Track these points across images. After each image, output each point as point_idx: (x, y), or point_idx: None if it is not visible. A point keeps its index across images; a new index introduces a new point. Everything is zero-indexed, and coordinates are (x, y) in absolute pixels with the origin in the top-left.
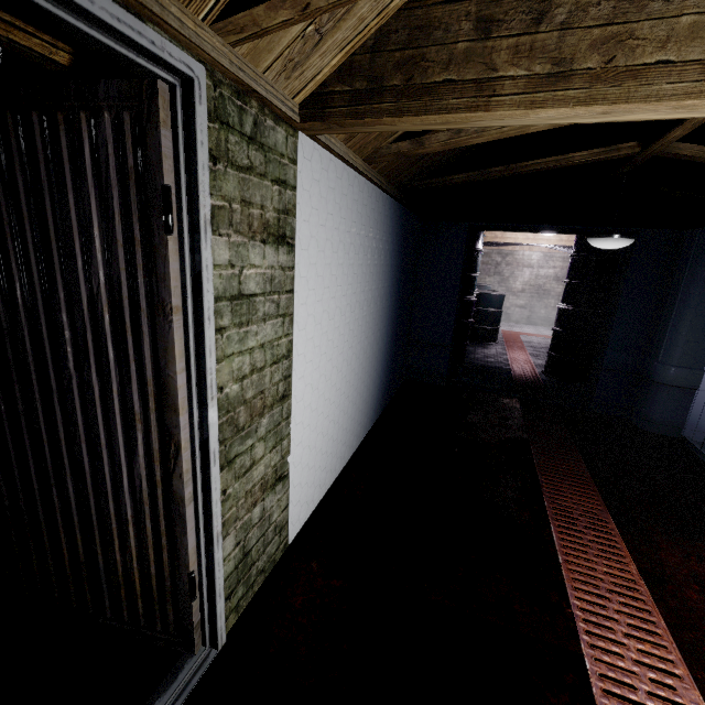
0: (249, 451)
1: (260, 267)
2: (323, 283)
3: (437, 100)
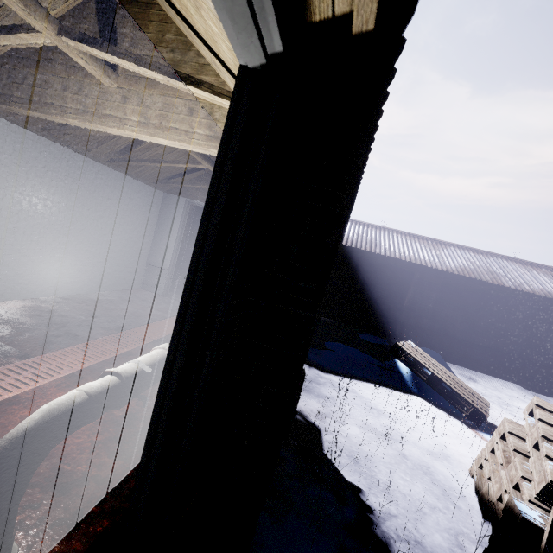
0: None
1: None
2: None
3: None
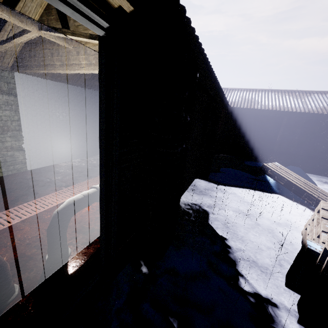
0: (3, 138)
1: (2, 99)
2: (35, 107)
3: (27, 68)
